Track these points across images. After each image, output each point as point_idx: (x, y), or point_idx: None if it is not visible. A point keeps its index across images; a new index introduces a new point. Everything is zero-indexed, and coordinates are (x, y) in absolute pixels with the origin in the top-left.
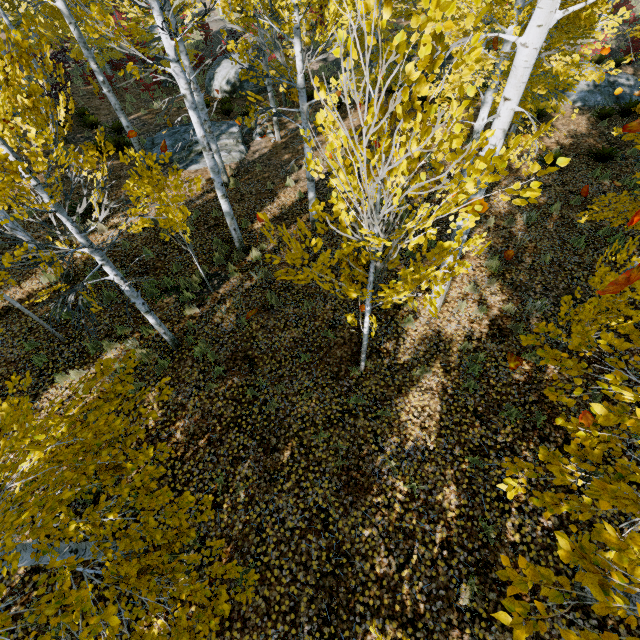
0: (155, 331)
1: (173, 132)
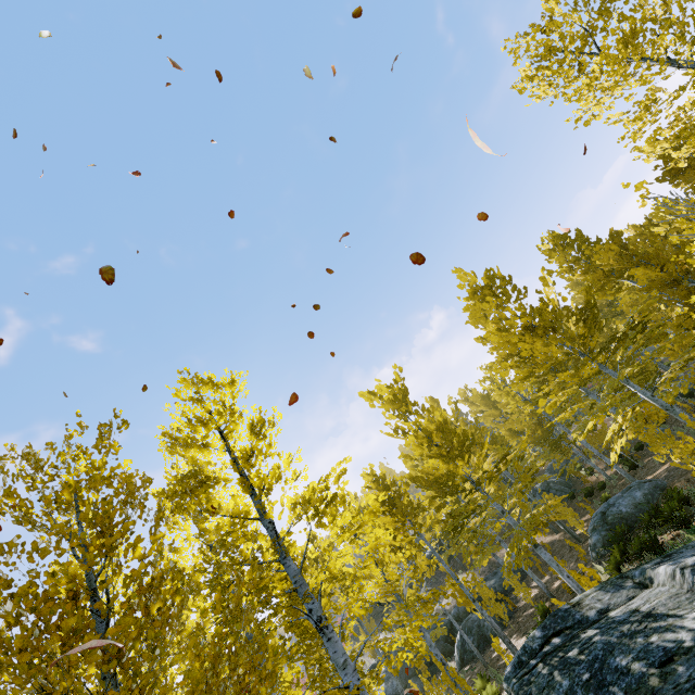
0: None
1: None
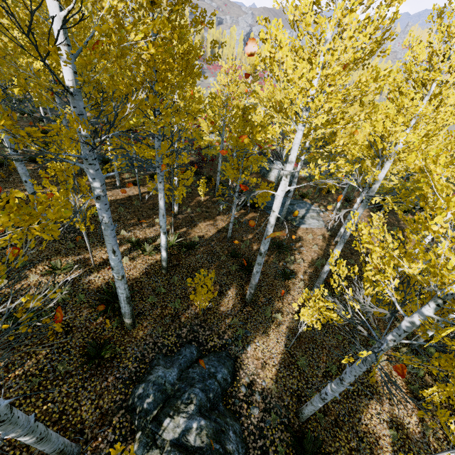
0: None
1: None
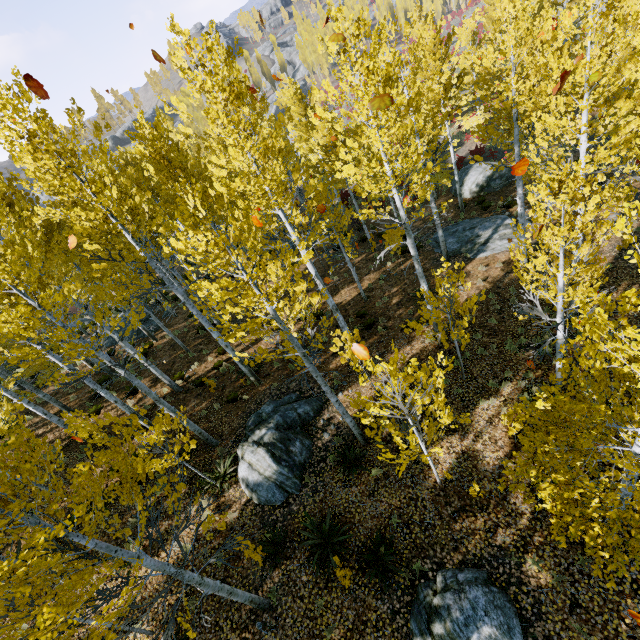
0: (534, 375)
1: (452, 232)
